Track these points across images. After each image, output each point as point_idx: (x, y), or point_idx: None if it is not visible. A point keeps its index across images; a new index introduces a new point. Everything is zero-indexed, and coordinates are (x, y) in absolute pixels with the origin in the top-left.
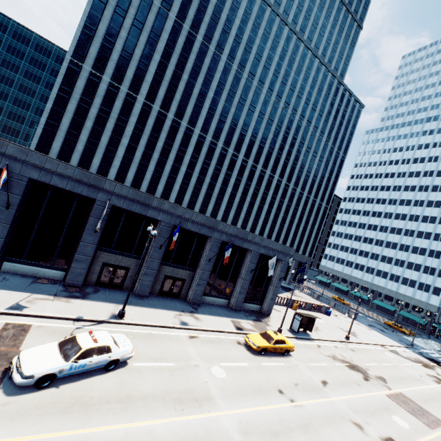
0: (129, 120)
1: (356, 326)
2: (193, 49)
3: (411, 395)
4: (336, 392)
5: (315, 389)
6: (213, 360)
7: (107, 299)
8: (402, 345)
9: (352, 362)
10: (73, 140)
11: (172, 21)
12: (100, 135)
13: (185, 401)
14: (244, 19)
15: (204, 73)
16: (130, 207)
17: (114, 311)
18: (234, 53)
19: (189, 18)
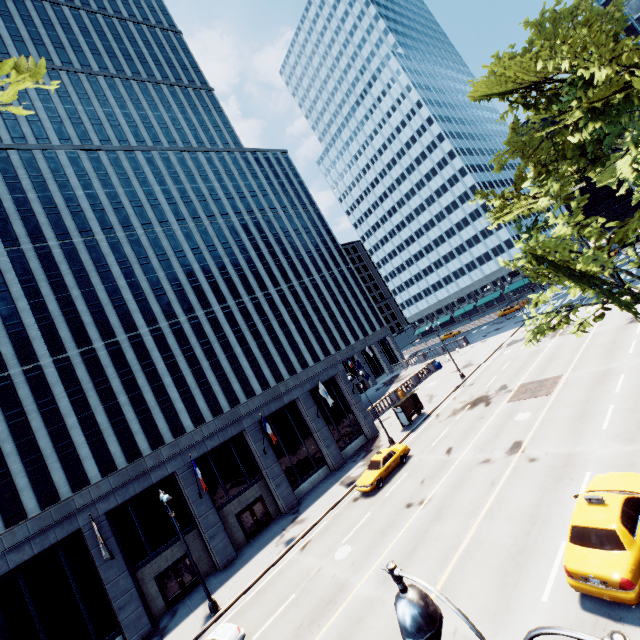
0: (54, 396)
1: (471, 351)
2: (57, 259)
3: (531, 377)
4: (461, 449)
5: (442, 467)
6: (334, 546)
7: (192, 608)
8: (517, 328)
9: (472, 399)
10: (5, 482)
11: (5, 255)
12: (34, 444)
13: (319, 615)
14: (84, 184)
15: (93, 270)
16: (127, 494)
17: (206, 612)
18: (107, 223)
19: (22, 235)
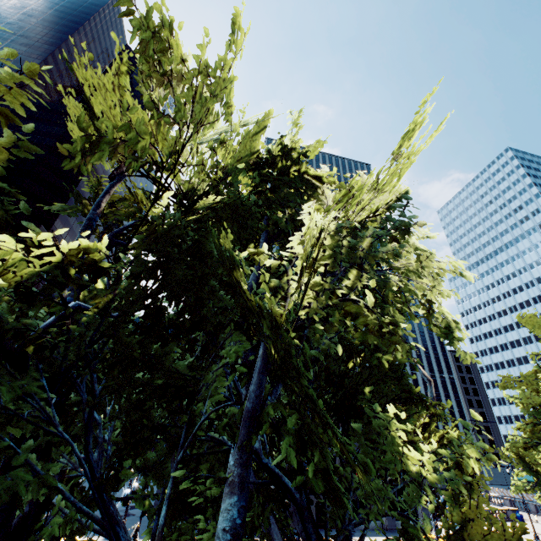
0: None
1: None
2: None
3: None
4: None
5: None
6: None
7: None
8: None
9: None
10: None
11: None
12: None
13: None
14: None
15: None
16: None
17: None
18: None
19: None
